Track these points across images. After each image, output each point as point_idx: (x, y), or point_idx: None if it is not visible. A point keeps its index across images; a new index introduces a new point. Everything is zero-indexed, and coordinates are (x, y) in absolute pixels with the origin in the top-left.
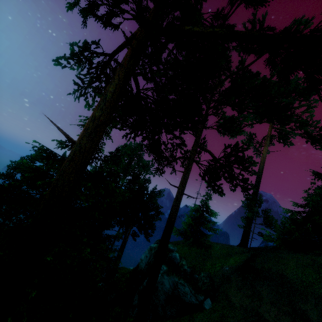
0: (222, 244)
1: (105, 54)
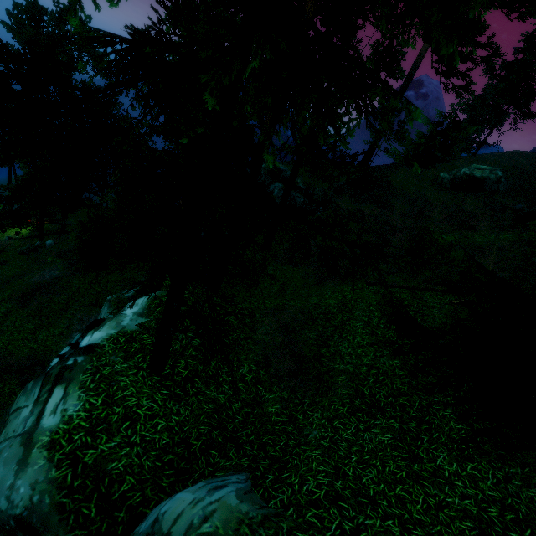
0: None
1: None
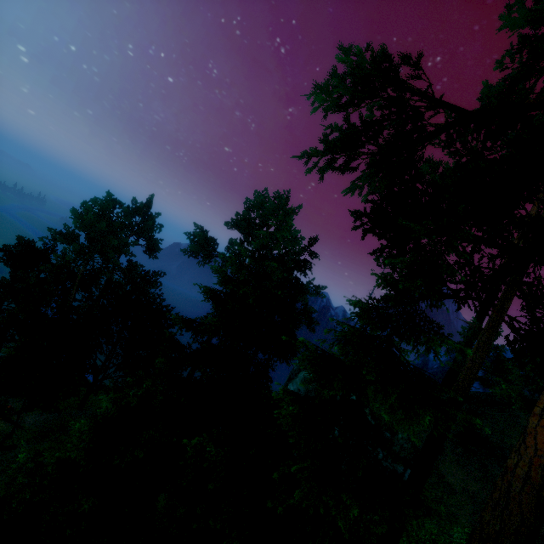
0: None
1: (445, 105)
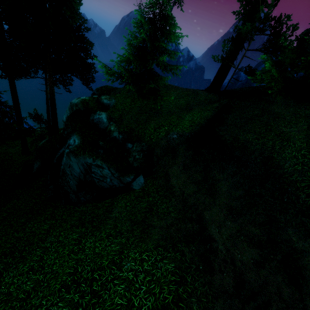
0: (183, 89)
1: None
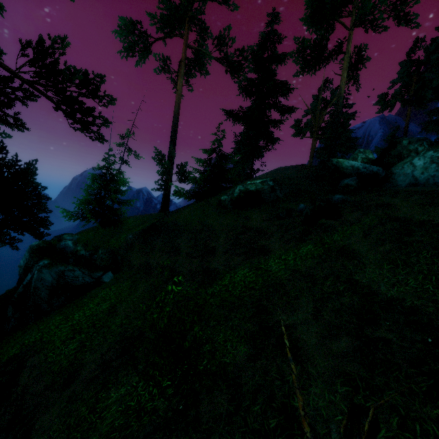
0: (140, 215)
1: None
